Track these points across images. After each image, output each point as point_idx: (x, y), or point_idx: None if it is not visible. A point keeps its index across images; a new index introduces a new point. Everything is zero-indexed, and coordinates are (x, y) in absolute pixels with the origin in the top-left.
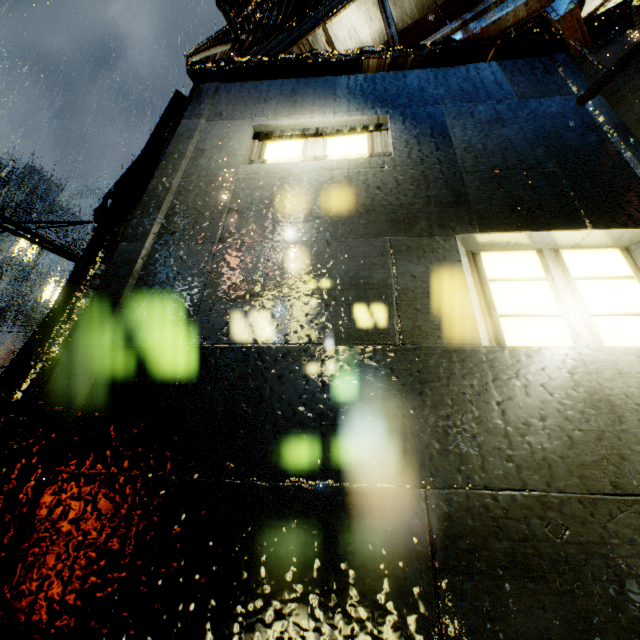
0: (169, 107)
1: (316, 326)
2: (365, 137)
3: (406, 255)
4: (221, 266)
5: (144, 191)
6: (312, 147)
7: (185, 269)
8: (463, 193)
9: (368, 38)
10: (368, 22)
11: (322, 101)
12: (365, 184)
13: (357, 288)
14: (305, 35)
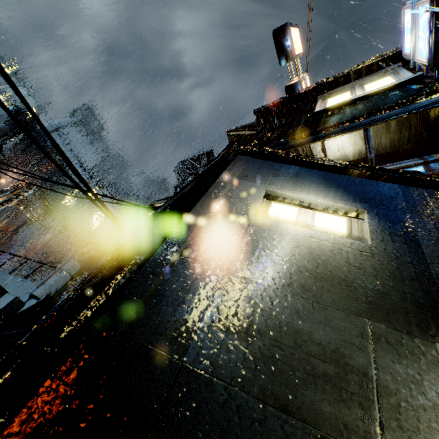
0: (216, 163)
1: (295, 393)
2: (345, 219)
3: (386, 346)
4: (224, 293)
5: (185, 211)
6: (304, 215)
7: (197, 285)
8: (438, 300)
9: (350, 153)
10: (353, 145)
11: (316, 186)
12: (347, 260)
13: (337, 365)
14: (309, 143)
